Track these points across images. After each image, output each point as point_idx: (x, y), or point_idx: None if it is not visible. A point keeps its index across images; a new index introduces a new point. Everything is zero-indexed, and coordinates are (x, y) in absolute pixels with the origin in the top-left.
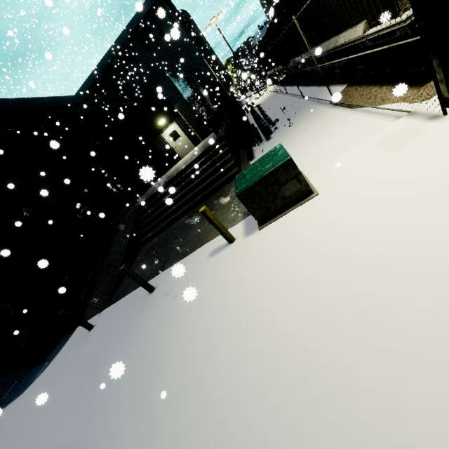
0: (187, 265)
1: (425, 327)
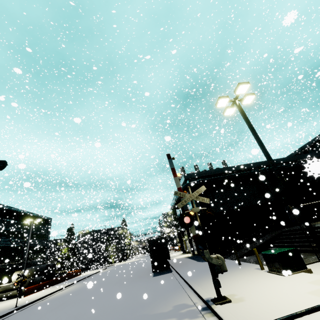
0: (251, 266)
1: (230, 291)
